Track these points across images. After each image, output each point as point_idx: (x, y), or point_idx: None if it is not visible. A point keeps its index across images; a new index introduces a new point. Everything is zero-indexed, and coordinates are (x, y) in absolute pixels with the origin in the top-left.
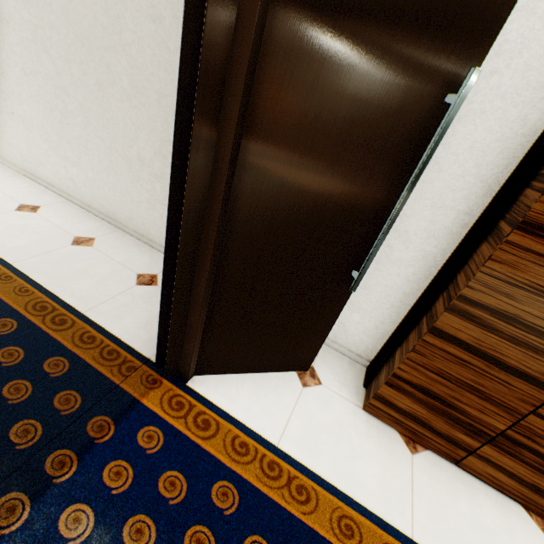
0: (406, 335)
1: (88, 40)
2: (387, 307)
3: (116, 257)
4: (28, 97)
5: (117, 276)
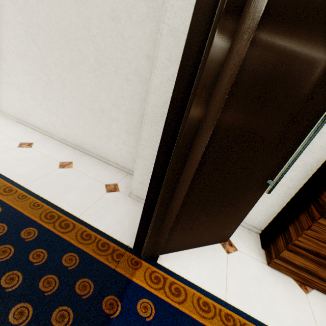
0: (296, 216)
1: (65, 34)
2: (275, 196)
3: (89, 174)
4: (21, 72)
5: (93, 187)
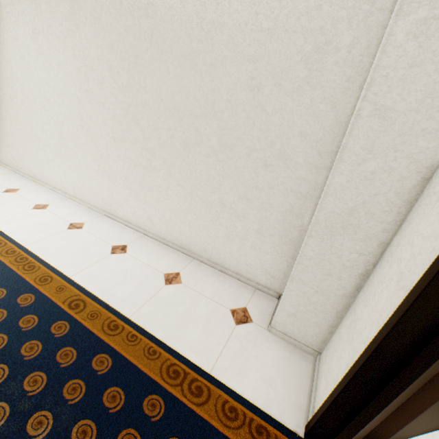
0: None
1: (179, 111)
2: None
3: (205, 292)
4: (114, 157)
5: (216, 316)
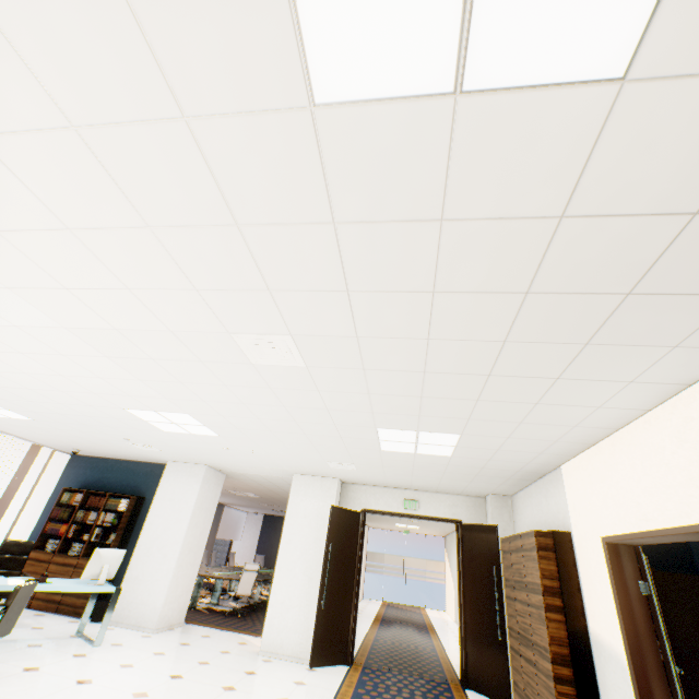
0: None
1: None
2: None
3: None
4: None
5: None
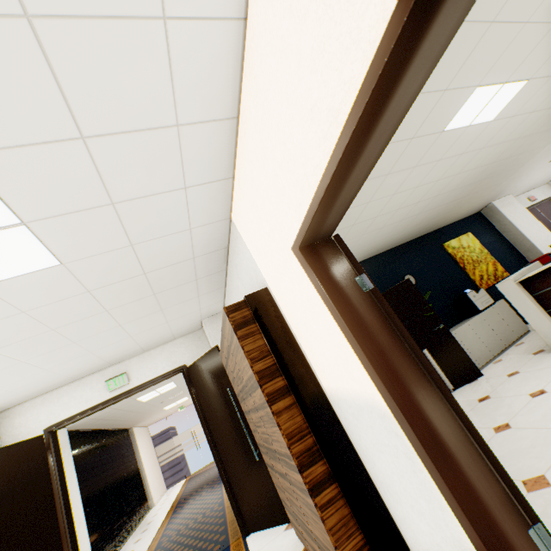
0: None
1: None
2: None
3: None
4: None
5: None
